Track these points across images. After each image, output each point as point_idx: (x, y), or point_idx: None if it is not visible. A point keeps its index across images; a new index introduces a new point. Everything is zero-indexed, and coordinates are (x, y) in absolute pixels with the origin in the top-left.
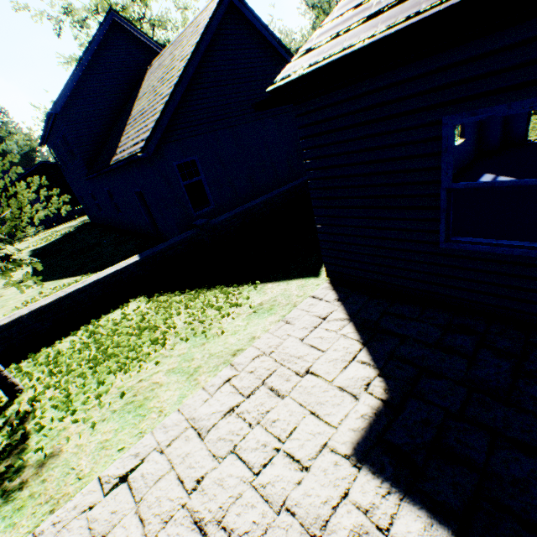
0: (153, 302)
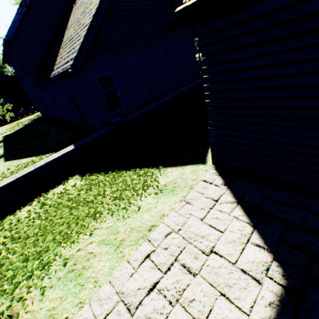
0: (86, 180)
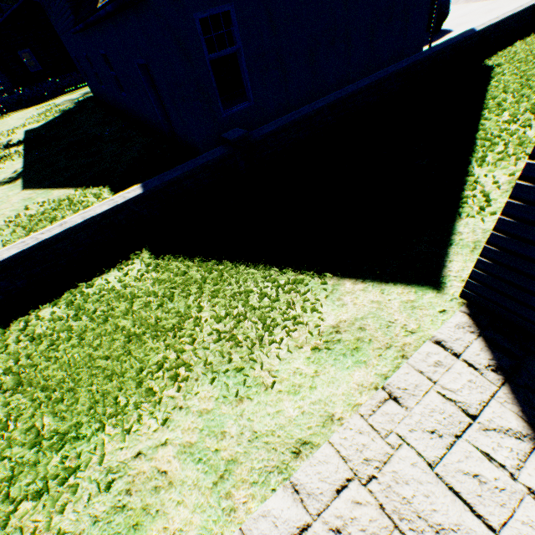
0: (163, 271)
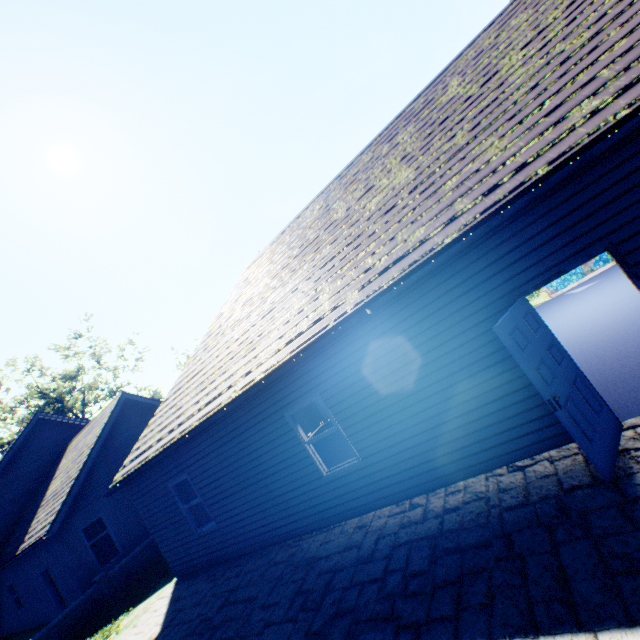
0: None
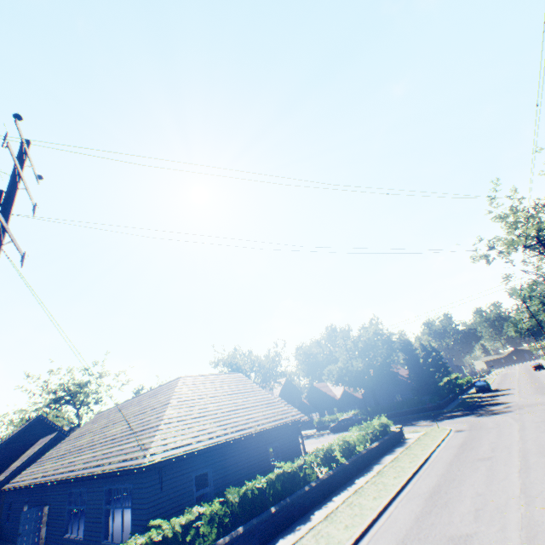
0: None
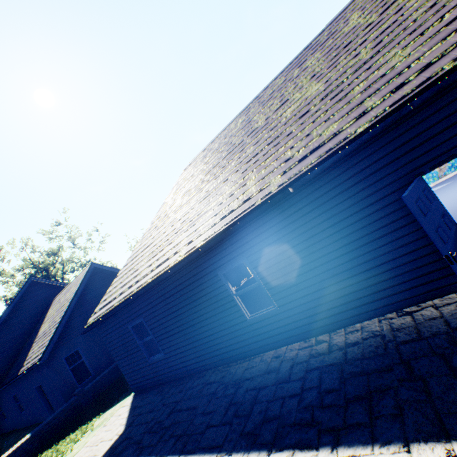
0: None
